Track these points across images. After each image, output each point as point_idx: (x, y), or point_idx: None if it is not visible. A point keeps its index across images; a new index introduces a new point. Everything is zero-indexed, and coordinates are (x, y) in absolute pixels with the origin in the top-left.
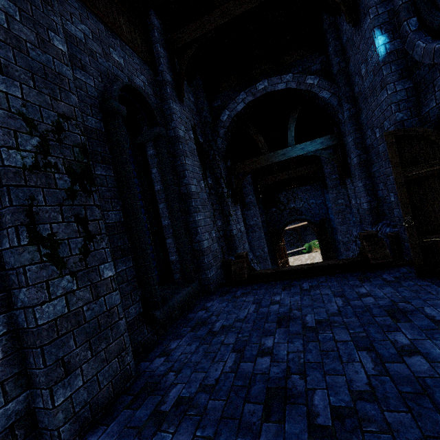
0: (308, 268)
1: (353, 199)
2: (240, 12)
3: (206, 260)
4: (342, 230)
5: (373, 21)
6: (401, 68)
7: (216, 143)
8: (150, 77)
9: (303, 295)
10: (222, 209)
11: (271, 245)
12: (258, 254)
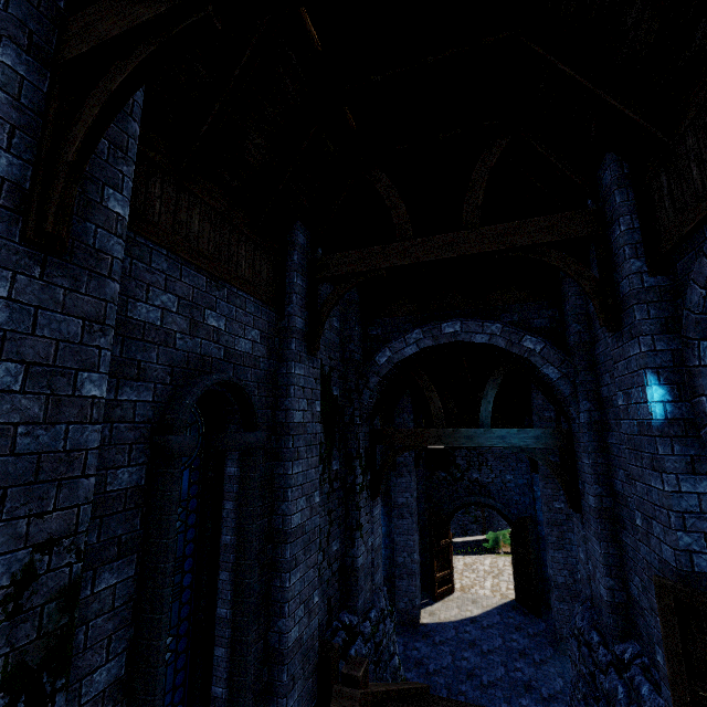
0: None
1: (582, 551)
2: (430, 257)
3: (286, 676)
4: (555, 559)
5: (646, 357)
6: (691, 453)
7: (361, 395)
8: (269, 324)
9: None
10: (347, 513)
11: (427, 536)
12: (401, 561)
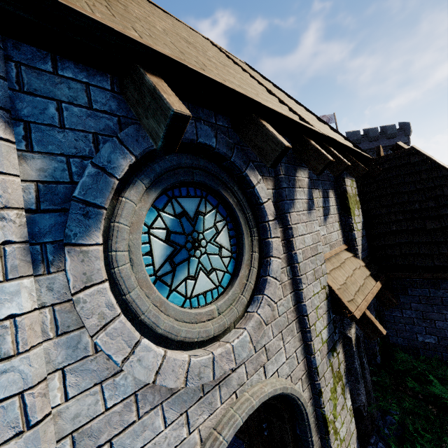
0: None
1: None
2: None
3: None
4: None
5: None
6: None
7: None
8: None
9: None
10: None
11: None
12: None
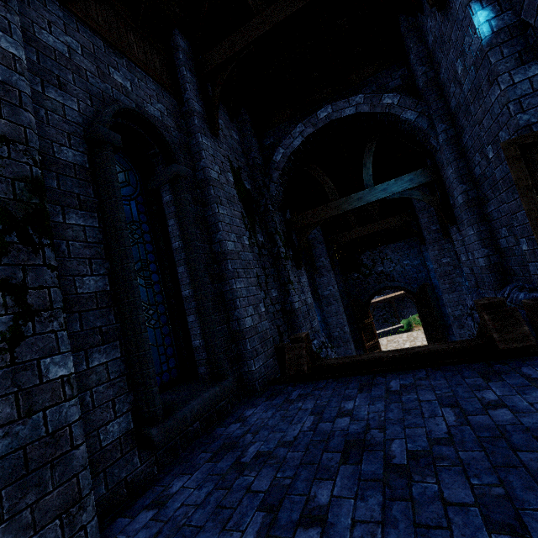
0: (398, 356)
1: (463, 255)
2: (284, 16)
3: (249, 346)
4: (451, 300)
5: None
6: (518, 50)
7: (269, 189)
8: (173, 106)
9: (390, 401)
10: (279, 274)
11: (354, 322)
12: (337, 335)
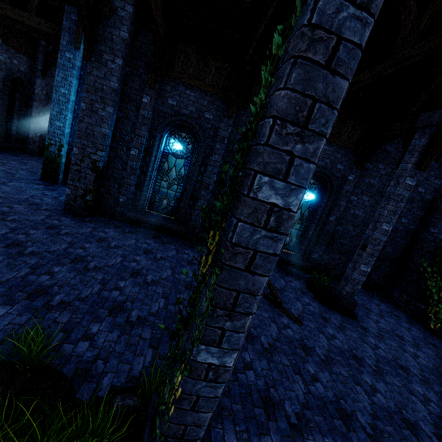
0: None
1: None
2: None
3: (29, 141)
4: None
5: None
6: None
7: None
8: (30, 65)
9: None
10: None
11: None
12: None
